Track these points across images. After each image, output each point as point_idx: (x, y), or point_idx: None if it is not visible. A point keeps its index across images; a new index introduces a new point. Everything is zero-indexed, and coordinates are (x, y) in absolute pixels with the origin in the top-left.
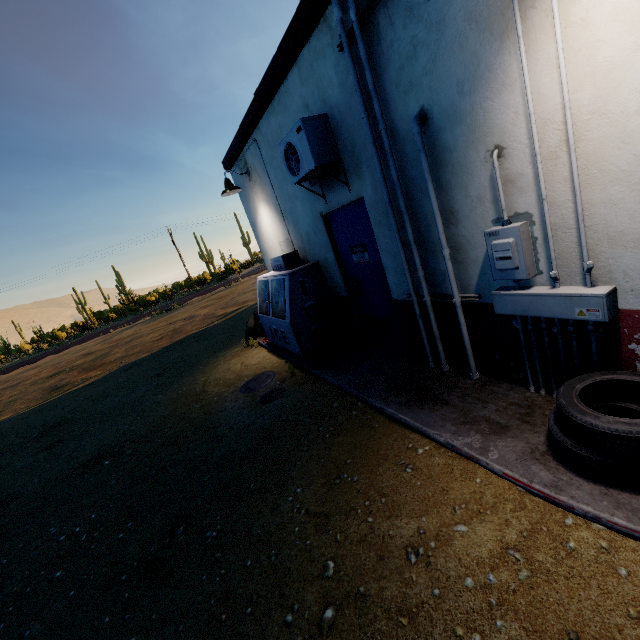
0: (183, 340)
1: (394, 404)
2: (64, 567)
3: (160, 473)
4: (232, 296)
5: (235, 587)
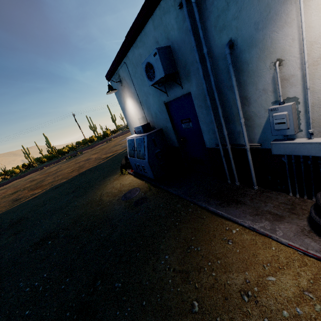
0: (85, 172)
1: (213, 205)
2: (30, 308)
3: (82, 248)
4: (109, 148)
5: (138, 319)
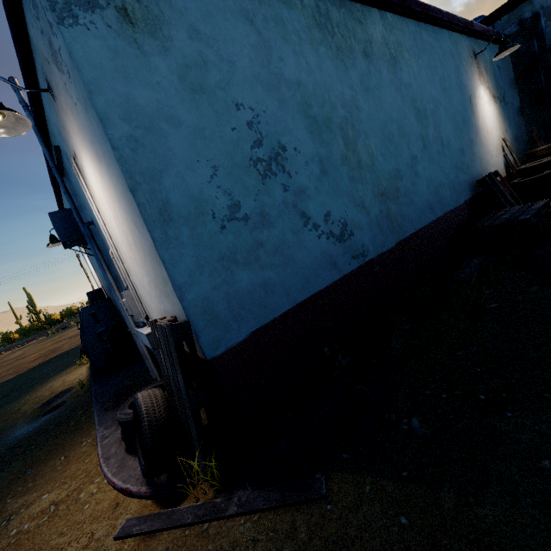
0: (51, 359)
1: (102, 408)
2: None
3: None
4: None
5: None
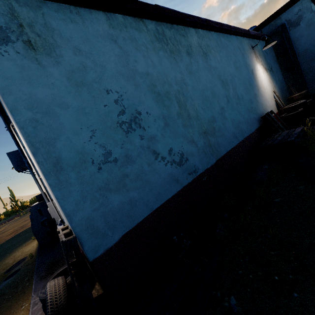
0: (19, 233)
1: (38, 277)
2: None
3: None
4: None
5: None
